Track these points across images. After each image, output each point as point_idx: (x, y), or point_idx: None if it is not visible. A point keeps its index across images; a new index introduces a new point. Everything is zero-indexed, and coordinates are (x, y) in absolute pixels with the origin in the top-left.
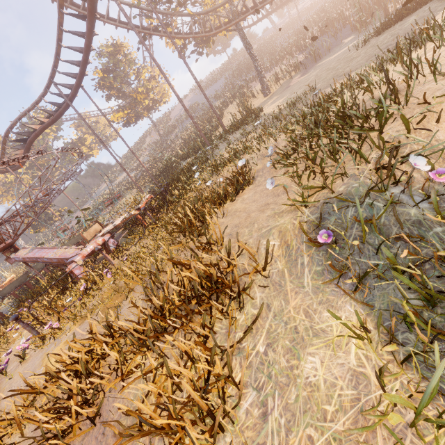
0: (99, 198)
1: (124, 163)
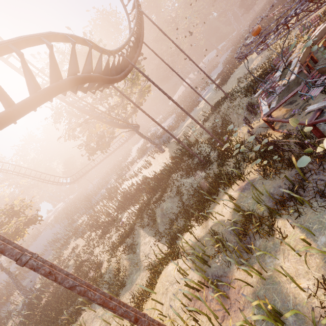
0: None
1: None
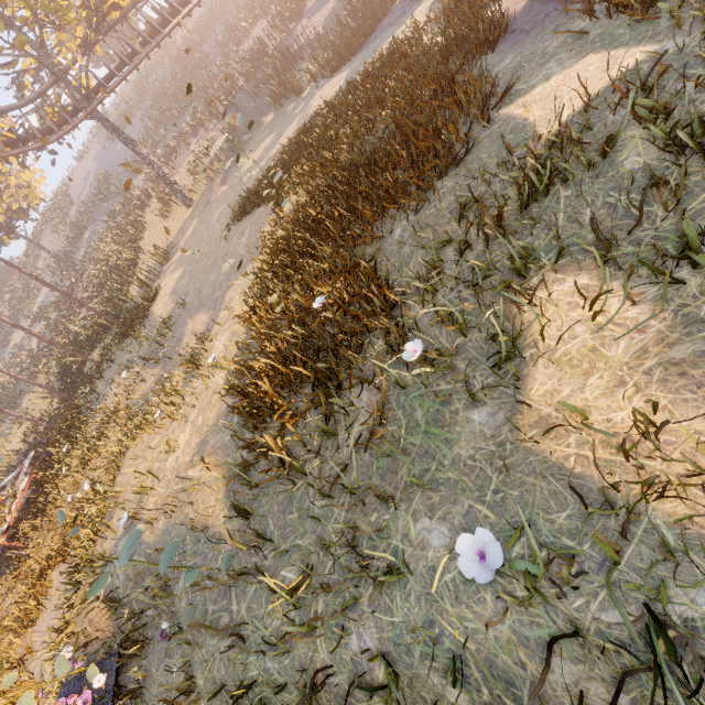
0: None
1: (13, 302)
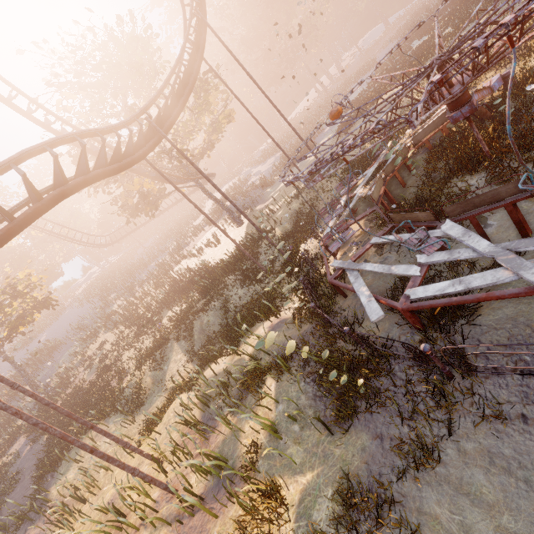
0: None
1: None
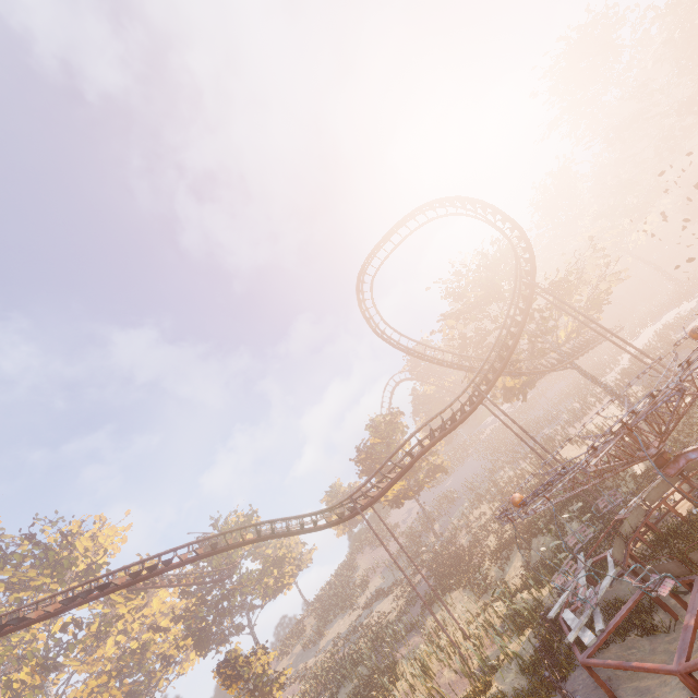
0: (316, 667)
1: (323, 608)
